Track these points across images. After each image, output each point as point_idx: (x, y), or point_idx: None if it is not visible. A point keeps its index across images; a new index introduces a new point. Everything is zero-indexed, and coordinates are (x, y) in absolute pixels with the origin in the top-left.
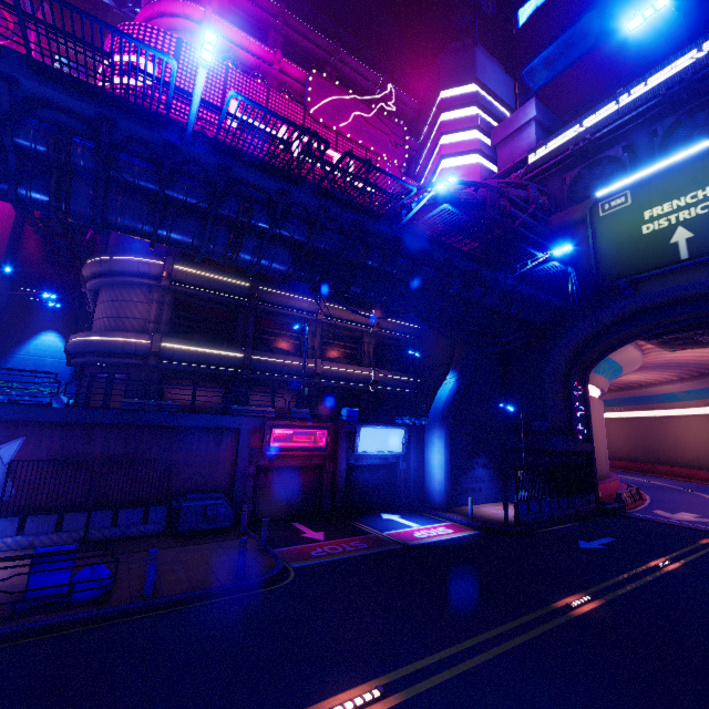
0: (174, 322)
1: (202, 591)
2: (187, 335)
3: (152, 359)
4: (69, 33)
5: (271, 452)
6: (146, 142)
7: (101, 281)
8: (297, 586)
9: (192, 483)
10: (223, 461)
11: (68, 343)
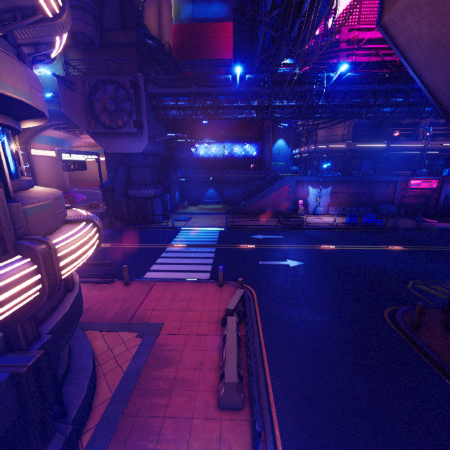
0: (353, 134)
1: (409, 228)
2: (358, 139)
3: (348, 153)
4: (385, 62)
5: (410, 190)
6: (402, 89)
7: (323, 121)
8: (440, 231)
9: (377, 200)
10: (389, 193)
11: (311, 149)
